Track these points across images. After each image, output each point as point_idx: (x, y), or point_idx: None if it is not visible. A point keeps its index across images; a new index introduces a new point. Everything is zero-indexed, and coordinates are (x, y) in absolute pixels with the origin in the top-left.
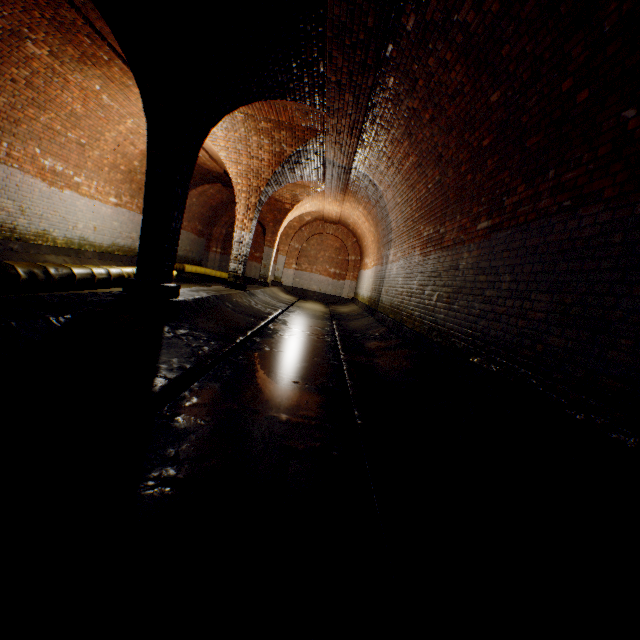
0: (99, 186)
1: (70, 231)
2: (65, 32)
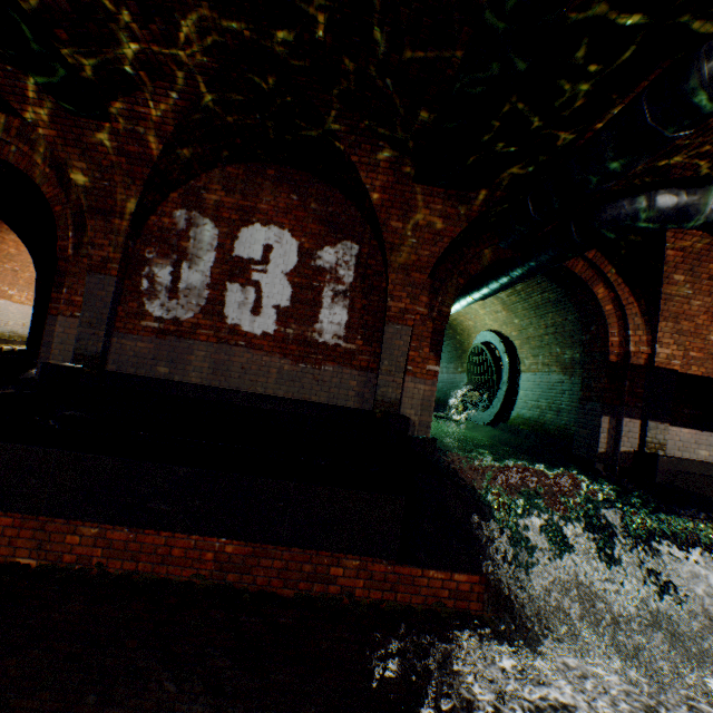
0: (29, 295)
1: (3, 327)
2: (2, 222)
